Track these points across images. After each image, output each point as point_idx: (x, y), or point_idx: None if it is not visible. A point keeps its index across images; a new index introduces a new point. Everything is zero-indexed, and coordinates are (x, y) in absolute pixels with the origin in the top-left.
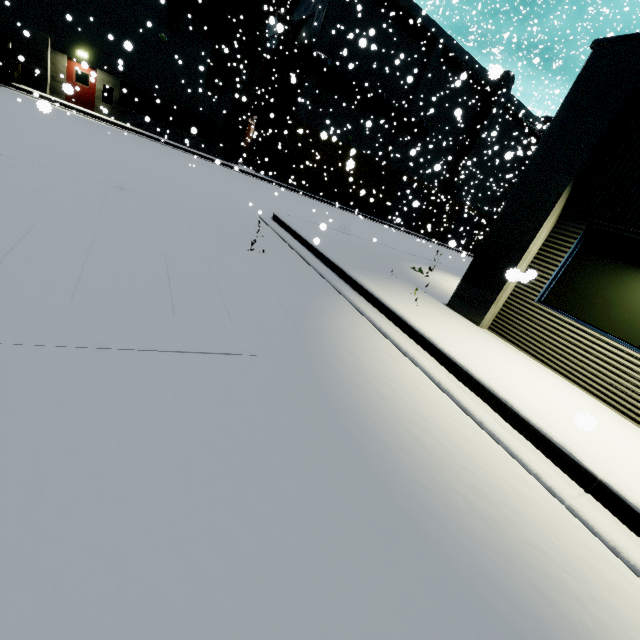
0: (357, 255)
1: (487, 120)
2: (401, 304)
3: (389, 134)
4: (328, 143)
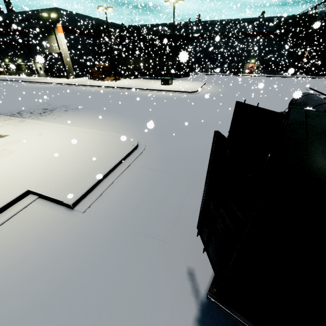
0: None
1: None
2: None
3: None
4: None
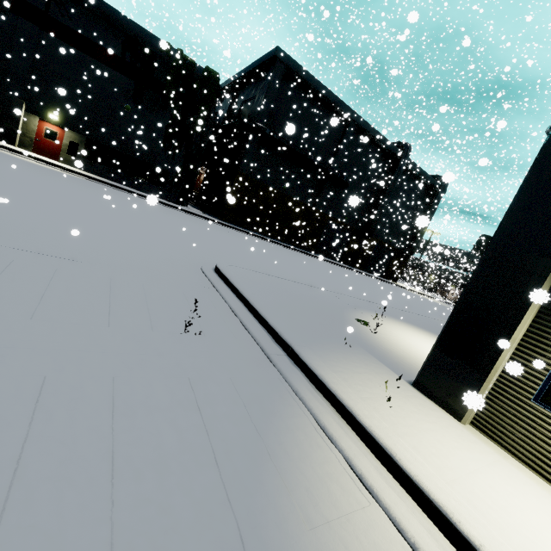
0: (304, 315)
1: (393, 177)
2: (374, 410)
3: (316, 185)
4: (266, 191)
